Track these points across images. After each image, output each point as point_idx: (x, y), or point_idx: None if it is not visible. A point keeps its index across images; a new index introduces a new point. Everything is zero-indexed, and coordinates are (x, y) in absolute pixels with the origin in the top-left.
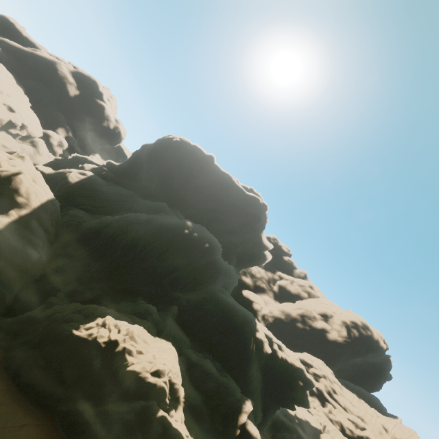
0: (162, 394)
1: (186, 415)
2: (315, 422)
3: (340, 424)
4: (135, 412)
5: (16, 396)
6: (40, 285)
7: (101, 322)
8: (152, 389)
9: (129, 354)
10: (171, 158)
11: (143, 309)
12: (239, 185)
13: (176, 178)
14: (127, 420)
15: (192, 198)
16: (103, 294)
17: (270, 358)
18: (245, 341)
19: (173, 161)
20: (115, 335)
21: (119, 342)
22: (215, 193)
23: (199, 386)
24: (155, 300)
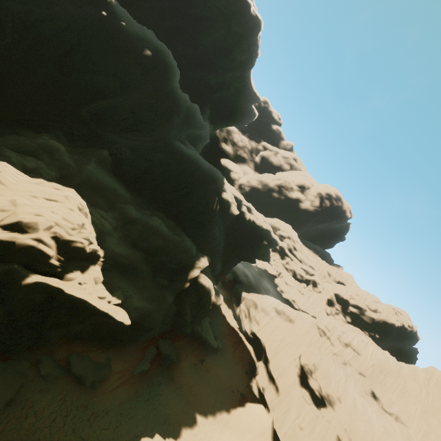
0: (38, 255)
1: (108, 275)
2: (273, 270)
3: (293, 272)
4: None
5: None
6: None
7: None
8: (9, 249)
9: None
10: None
11: (35, 144)
12: None
13: None
14: None
15: None
16: None
17: (237, 220)
18: (207, 200)
19: None
20: None
21: None
22: None
23: (138, 244)
24: (77, 143)
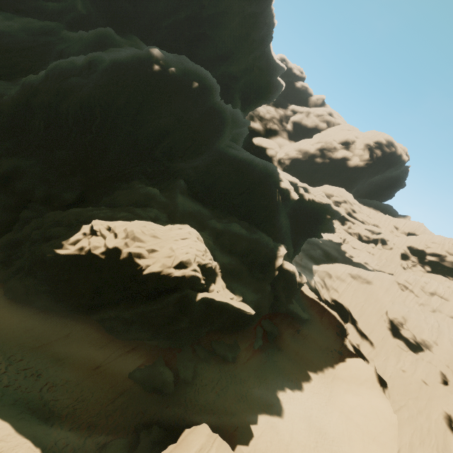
0: (195, 280)
1: (226, 280)
2: (337, 239)
3: (358, 235)
4: (172, 305)
5: (44, 317)
6: (1, 201)
7: (88, 230)
8: (182, 281)
9: (140, 258)
10: None
11: (142, 196)
12: None
13: None
14: (167, 314)
15: (149, 8)
16: (89, 189)
17: (296, 203)
18: (270, 195)
19: None
20: (112, 241)
21: (120, 249)
22: None
23: (232, 251)
24: (155, 179)
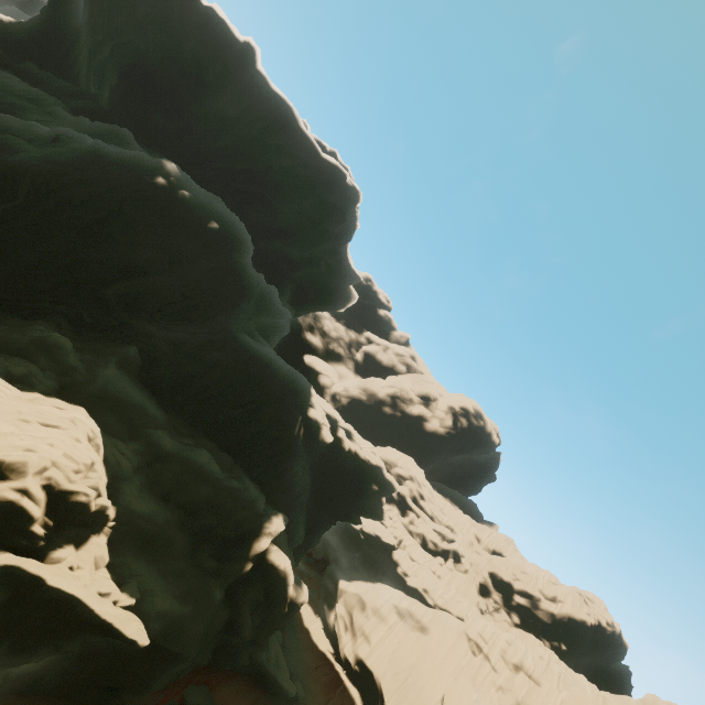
0: (15, 518)
1: (118, 551)
2: (389, 536)
3: (422, 537)
4: None
5: None
6: None
7: None
8: None
9: None
10: (147, 26)
11: (27, 339)
12: (308, 133)
13: (162, 83)
14: None
15: (201, 142)
16: None
17: (330, 451)
18: (286, 421)
19: (155, 35)
20: None
21: None
22: (253, 137)
23: (171, 496)
24: (87, 334)
